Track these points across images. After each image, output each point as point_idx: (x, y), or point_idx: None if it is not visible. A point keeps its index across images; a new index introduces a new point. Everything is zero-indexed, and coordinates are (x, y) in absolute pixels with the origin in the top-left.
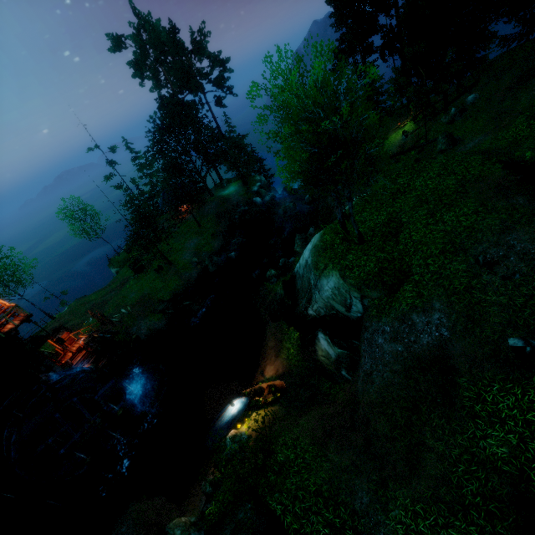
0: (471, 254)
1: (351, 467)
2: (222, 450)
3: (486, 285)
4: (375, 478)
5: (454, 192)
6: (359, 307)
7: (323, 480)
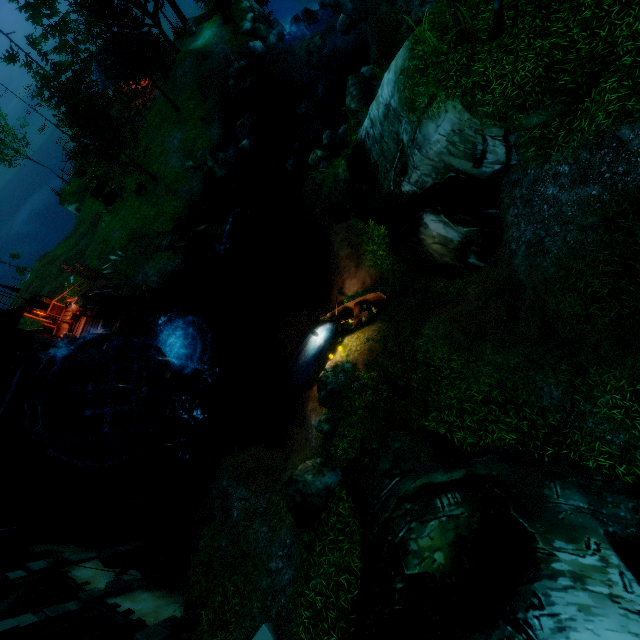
0: None
1: (525, 364)
2: (325, 385)
3: None
4: (566, 368)
5: None
6: (499, 153)
7: (489, 386)
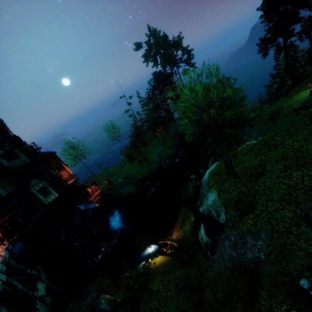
0: (300, 207)
1: (186, 311)
2: (136, 270)
3: (301, 234)
4: None
5: (310, 156)
6: (223, 217)
7: (169, 310)
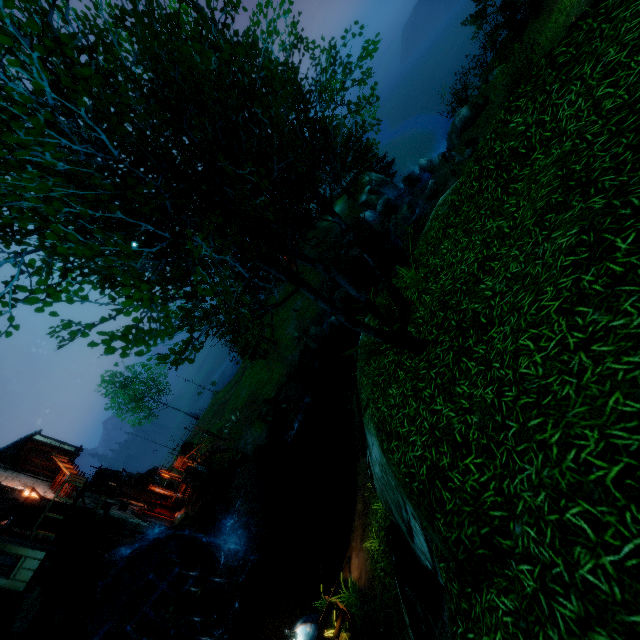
0: None
1: None
2: None
3: None
4: None
5: None
6: (423, 545)
7: None
